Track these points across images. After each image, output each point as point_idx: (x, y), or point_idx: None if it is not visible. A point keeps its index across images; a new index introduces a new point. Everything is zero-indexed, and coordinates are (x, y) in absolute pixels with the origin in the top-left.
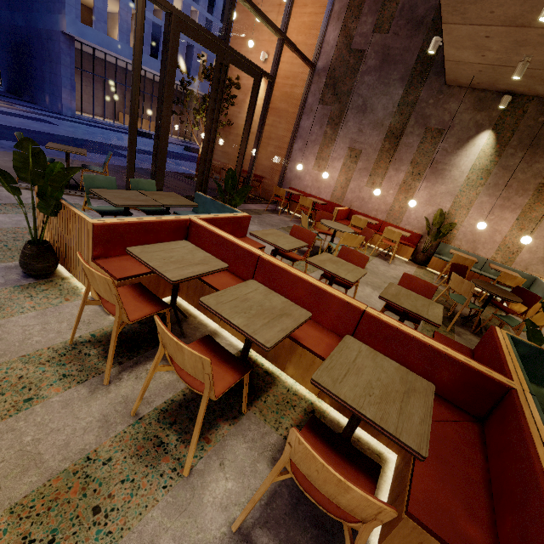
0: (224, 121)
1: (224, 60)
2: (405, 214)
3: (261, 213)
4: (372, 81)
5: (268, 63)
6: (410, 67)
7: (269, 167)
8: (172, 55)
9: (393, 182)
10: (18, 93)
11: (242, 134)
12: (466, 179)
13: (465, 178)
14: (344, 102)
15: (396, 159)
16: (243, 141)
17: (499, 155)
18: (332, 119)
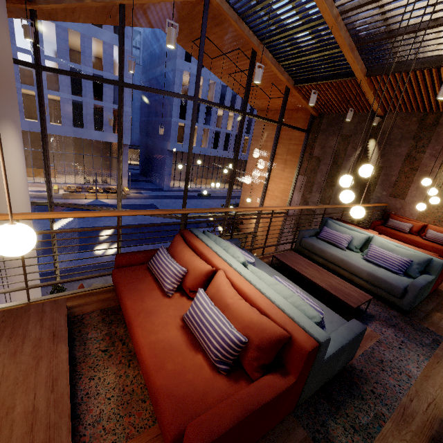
0: (239, 227)
1: None
2: None
3: None
4: None
5: None
6: None
7: None
8: None
9: None
10: (145, 175)
11: None
12: None
13: None
14: None
15: None
16: None
17: None
18: None
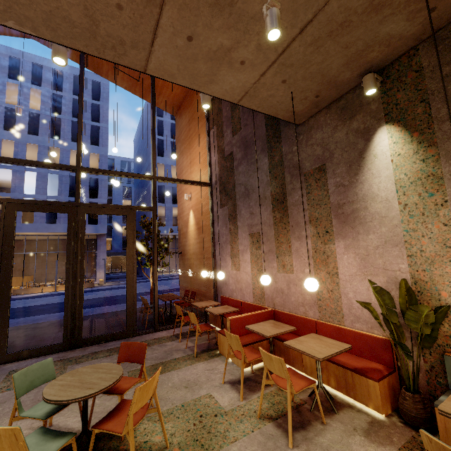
0: (181, 251)
1: (79, 214)
2: (341, 302)
3: (151, 344)
4: (244, 167)
5: (192, 199)
6: (264, 137)
7: (207, 280)
8: (8, 229)
9: (302, 256)
10: (138, 272)
11: (126, 263)
12: (401, 208)
13: (399, 208)
14: (233, 196)
15: (292, 225)
16: (128, 268)
17: (430, 143)
18: (231, 215)
